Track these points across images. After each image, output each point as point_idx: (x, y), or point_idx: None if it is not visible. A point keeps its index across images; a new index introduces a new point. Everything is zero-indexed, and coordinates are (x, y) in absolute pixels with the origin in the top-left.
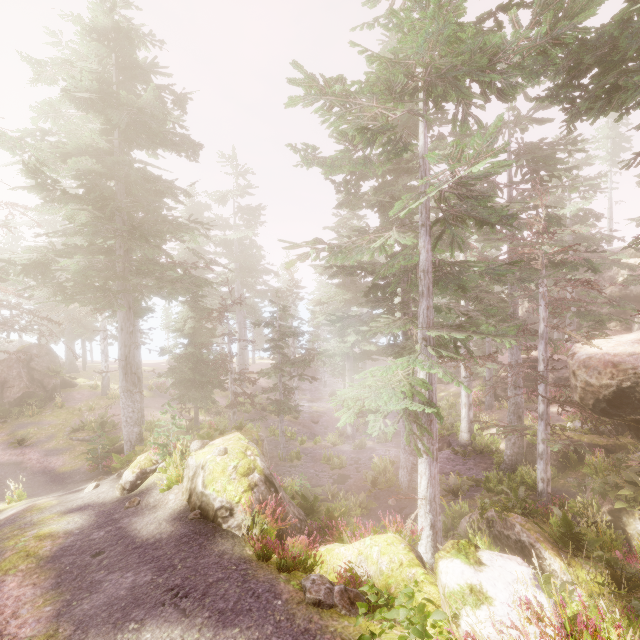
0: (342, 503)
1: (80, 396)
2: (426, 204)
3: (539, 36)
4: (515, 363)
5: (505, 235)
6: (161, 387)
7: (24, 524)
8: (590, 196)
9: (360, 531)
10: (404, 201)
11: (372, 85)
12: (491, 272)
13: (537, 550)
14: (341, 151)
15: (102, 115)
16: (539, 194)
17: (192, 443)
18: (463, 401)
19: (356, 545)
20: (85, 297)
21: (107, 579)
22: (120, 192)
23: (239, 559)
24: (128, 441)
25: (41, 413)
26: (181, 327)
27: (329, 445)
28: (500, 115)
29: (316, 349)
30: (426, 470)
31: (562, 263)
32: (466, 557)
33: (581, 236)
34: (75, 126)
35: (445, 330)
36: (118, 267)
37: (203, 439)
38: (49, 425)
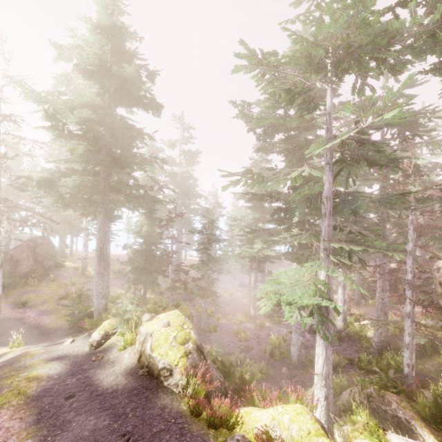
0: (248, 368)
1: (66, 274)
2: (330, 148)
3: (432, 22)
4: (383, 272)
5: (381, 176)
6: (121, 272)
7: (19, 366)
8: (439, 152)
9: (266, 395)
10: (317, 144)
11: (296, 59)
12: (383, 200)
13: (413, 426)
14: (268, 107)
15: (99, 83)
16: (410, 147)
17: (143, 315)
18: (339, 297)
19: (270, 411)
20: (77, 205)
21: (75, 420)
22: (106, 135)
23: (176, 413)
24: (97, 309)
25: (39, 284)
26: (139, 230)
27: (237, 322)
28: (411, 74)
29: (231, 252)
30: (323, 352)
31: (422, 199)
32: (379, 441)
33: (430, 181)
34: (80, 90)
35: (343, 243)
36: (101, 186)
37: (151, 312)
38: (44, 293)
